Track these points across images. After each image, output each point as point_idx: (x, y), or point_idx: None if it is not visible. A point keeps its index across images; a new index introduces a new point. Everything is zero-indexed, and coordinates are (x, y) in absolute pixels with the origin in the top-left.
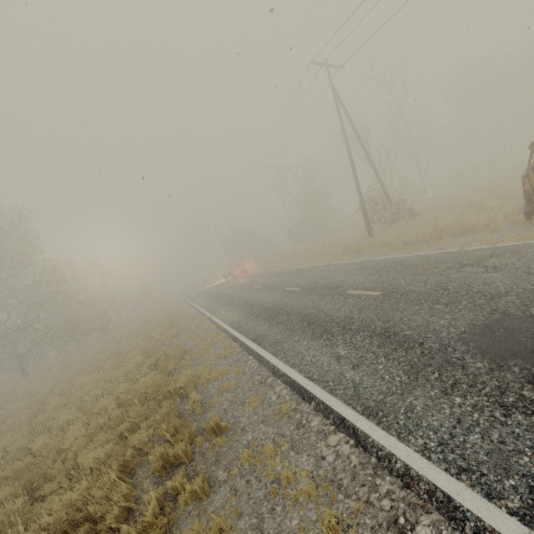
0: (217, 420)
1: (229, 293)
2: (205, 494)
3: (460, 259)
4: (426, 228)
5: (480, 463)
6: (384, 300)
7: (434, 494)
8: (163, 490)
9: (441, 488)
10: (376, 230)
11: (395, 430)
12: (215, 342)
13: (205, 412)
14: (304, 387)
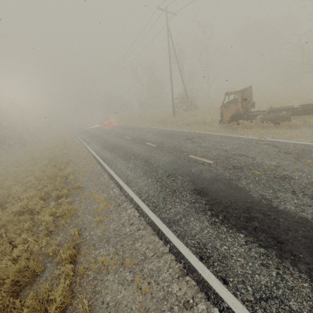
0: (79, 184)
1: (99, 134)
2: (71, 203)
3: (189, 136)
4: (191, 118)
5: (143, 192)
6: (155, 149)
7: (130, 198)
8: (57, 203)
9: (132, 197)
10: (179, 113)
11: (130, 186)
12: (85, 158)
13: (76, 183)
14: (113, 176)
